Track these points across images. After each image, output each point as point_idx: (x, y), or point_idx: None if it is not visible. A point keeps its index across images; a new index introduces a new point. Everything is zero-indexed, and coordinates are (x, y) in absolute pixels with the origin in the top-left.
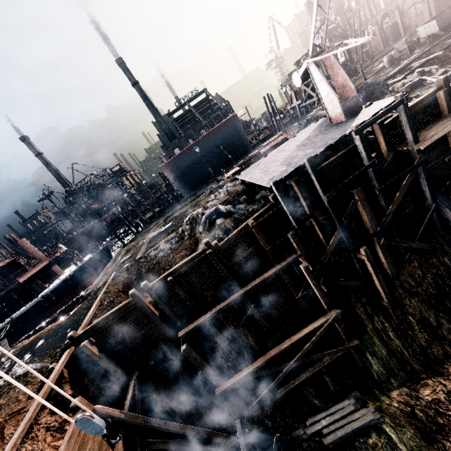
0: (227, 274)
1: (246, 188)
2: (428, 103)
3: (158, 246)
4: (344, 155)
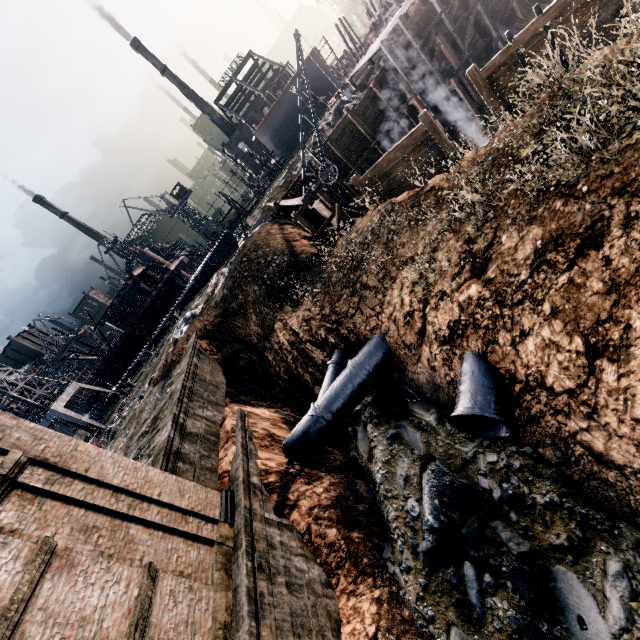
0: (366, 129)
1: (357, 88)
2: None
3: (296, 168)
4: (424, 13)
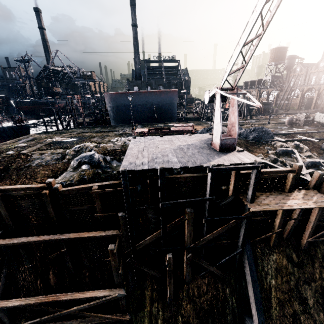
0: (54, 216)
1: None
2: (279, 176)
3: (45, 152)
4: (198, 177)
